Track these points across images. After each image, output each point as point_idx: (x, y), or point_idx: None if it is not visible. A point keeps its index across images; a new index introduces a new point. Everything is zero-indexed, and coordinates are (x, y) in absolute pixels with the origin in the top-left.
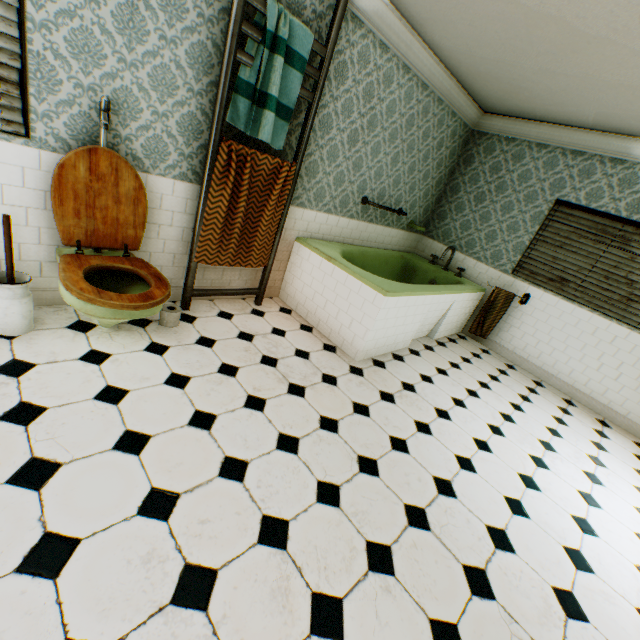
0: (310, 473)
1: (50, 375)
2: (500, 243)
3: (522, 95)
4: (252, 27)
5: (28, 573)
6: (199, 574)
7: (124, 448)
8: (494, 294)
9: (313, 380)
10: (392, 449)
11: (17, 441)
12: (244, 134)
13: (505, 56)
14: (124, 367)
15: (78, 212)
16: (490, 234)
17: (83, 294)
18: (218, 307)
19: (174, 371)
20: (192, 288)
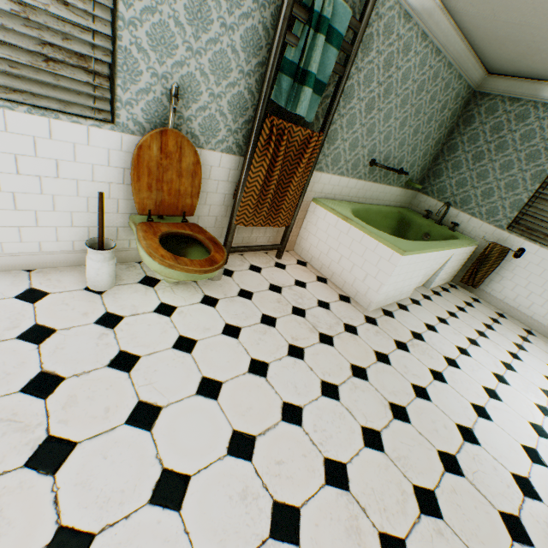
0: (353, 419)
1: (136, 326)
2: (496, 200)
3: (538, 56)
4: (301, 9)
5: (158, 505)
6: (286, 511)
7: (204, 393)
8: (489, 248)
9: (337, 330)
10: (416, 397)
11: (125, 386)
12: (280, 108)
13: (533, 19)
14: (188, 318)
15: (150, 186)
16: (486, 191)
17: (164, 261)
18: (248, 261)
19: (227, 322)
20: (230, 246)
